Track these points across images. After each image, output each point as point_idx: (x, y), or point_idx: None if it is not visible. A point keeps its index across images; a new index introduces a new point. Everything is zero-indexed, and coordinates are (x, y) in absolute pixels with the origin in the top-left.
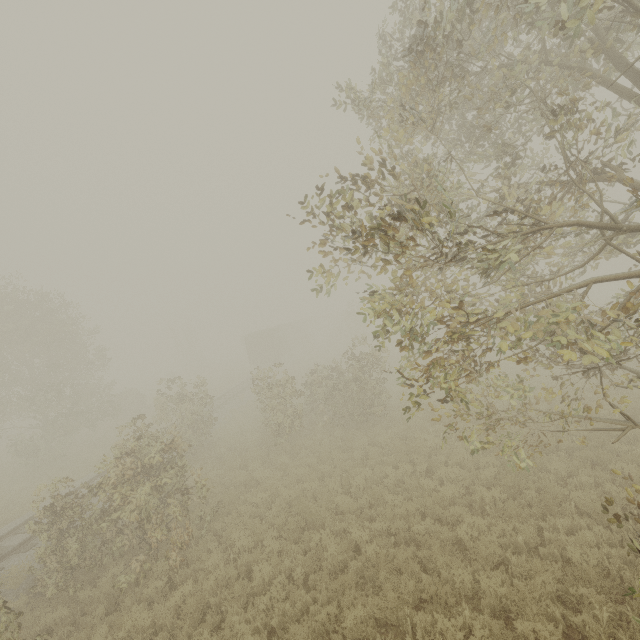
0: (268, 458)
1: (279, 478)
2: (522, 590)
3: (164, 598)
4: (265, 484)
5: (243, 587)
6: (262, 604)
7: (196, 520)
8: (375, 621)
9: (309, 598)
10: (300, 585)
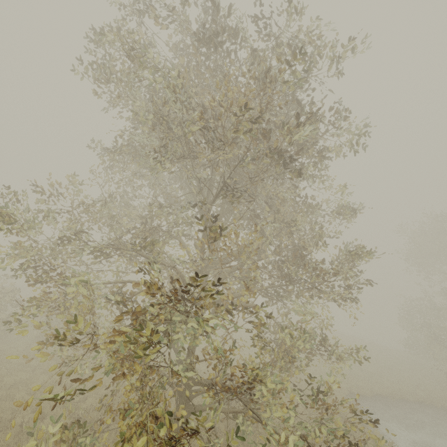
0: None
1: None
2: None
3: None
4: None
5: None
6: None
7: None
8: None
9: None
10: None
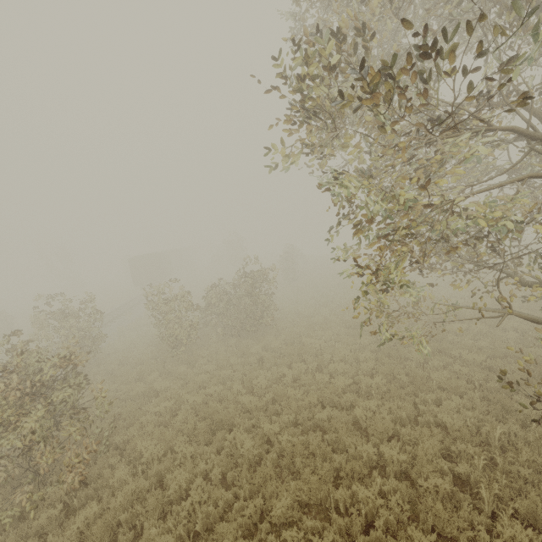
0: (164, 369)
1: (180, 386)
2: (419, 454)
3: (59, 526)
4: (166, 393)
5: (159, 498)
6: (184, 511)
7: (92, 437)
8: (298, 504)
9: (231, 495)
10: (219, 484)
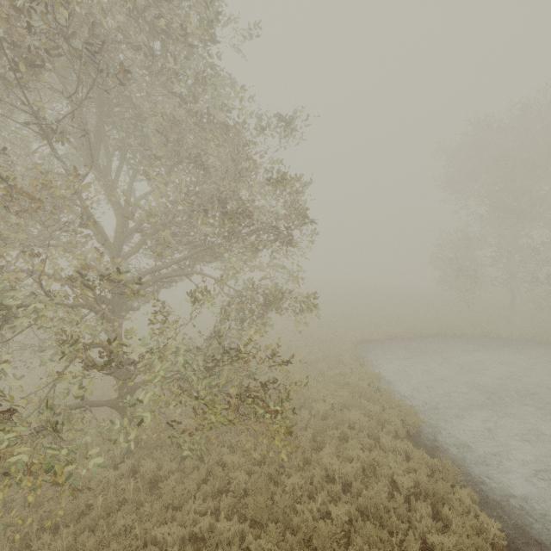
0: None
1: None
2: None
3: None
4: None
5: None
6: None
7: None
8: None
9: None
10: None
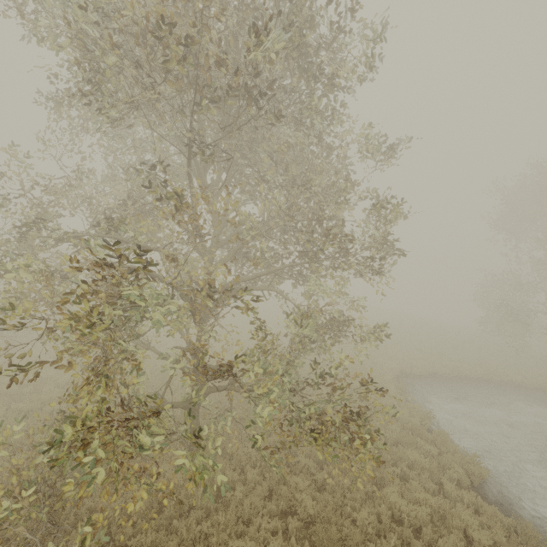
0: None
1: None
2: None
3: None
4: None
5: None
6: None
7: None
8: None
9: None
10: None
